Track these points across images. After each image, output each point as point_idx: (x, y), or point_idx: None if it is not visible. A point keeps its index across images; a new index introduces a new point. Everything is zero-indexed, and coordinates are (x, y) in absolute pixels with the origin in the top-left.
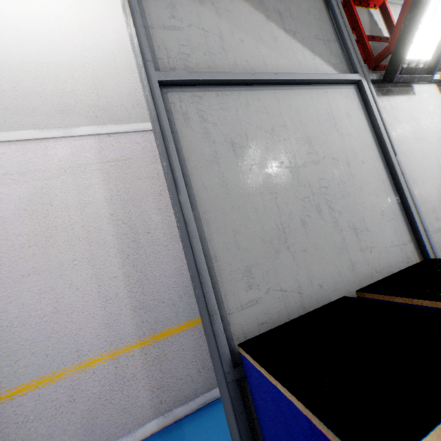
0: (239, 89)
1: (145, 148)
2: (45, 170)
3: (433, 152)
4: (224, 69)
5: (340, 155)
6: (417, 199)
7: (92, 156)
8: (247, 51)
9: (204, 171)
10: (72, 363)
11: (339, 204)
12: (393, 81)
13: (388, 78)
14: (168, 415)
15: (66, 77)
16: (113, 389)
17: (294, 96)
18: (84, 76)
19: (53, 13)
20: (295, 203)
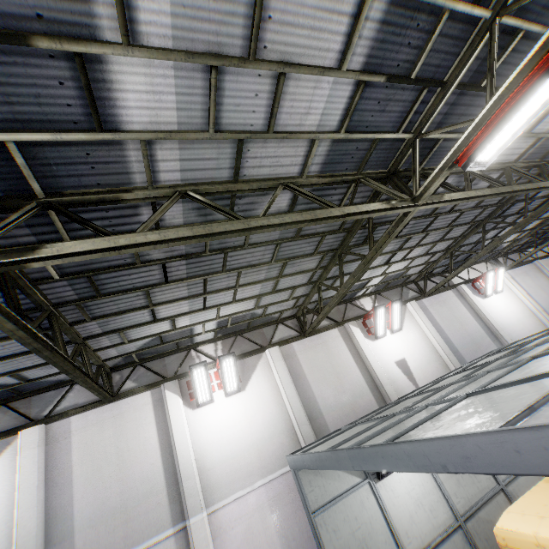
0: (332, 506)
1: (285, 485)
2: (248, 512)
3: (404, 500)
4: (327, 499)
5: (367, 519)
6: (399, 529)
7: (264, 498)
8: (332, 487)
9: (329, 543)
10: None
11: (370, 542)
12: (380, 480)
13: (378, 479)
14: None
15: (247, 454)
16: None
17: (348, 499)
18: (254, 451)
19: (237, 420)
20: (355, 547)
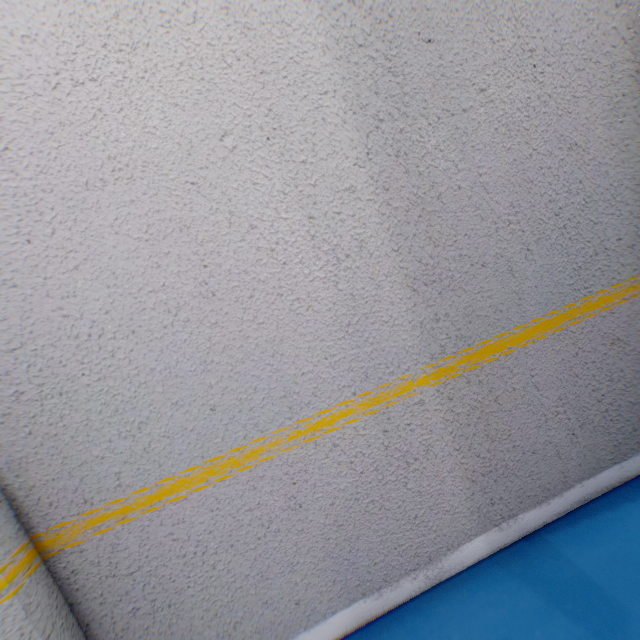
0: None
1: None
2: None
3: None
4: None
5: None
6: None
7: None
8: None
9: None
10: (277, 425)
11: None
12: None
13: None
14: (508, 526)
15: None
16: (384, 480)
17: None
18: None
19: None
20: None
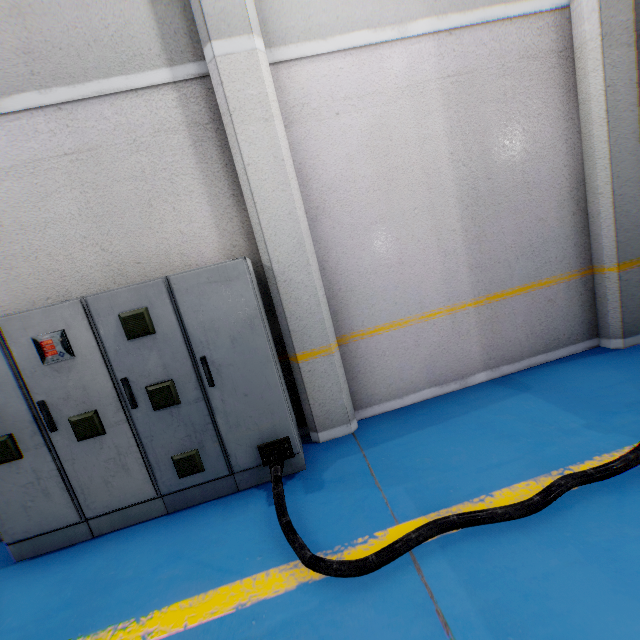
0: None
1: (492, 52)
2: (382, 92)
3: None
4: None
5: None
6: None
7: (431, 69)
8: None
9: None
10: (415, 313)
11: None
12: None
13: None
14: (495, 370)
15: None
16: (450, 341)
17: None
18: None
19: None
20: None
